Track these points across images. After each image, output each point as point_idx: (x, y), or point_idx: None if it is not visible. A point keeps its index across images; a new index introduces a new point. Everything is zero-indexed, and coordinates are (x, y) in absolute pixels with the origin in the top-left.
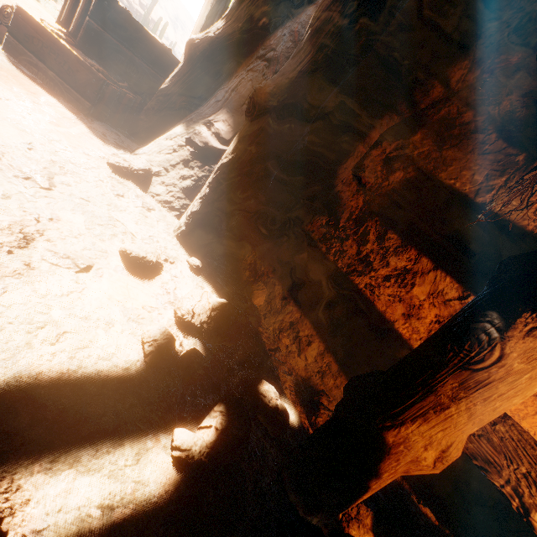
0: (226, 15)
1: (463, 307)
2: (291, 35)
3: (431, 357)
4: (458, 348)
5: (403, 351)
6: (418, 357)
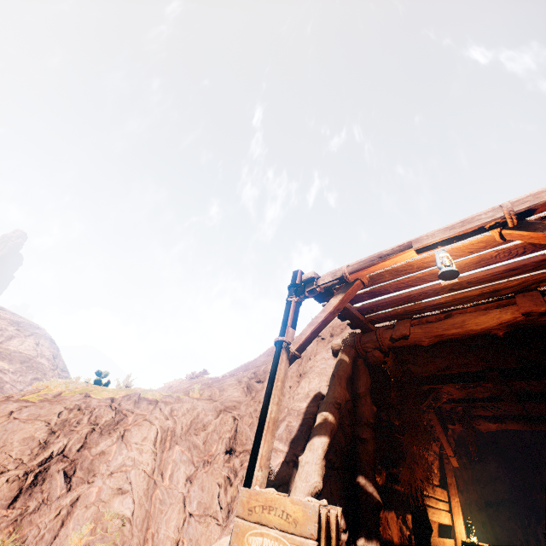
0: (325, 456)
1: (416, 523)
2: (338, 452)
3: (427, 539)
4: (430, 534)
5: (388, 543)
6: (426, 542)
